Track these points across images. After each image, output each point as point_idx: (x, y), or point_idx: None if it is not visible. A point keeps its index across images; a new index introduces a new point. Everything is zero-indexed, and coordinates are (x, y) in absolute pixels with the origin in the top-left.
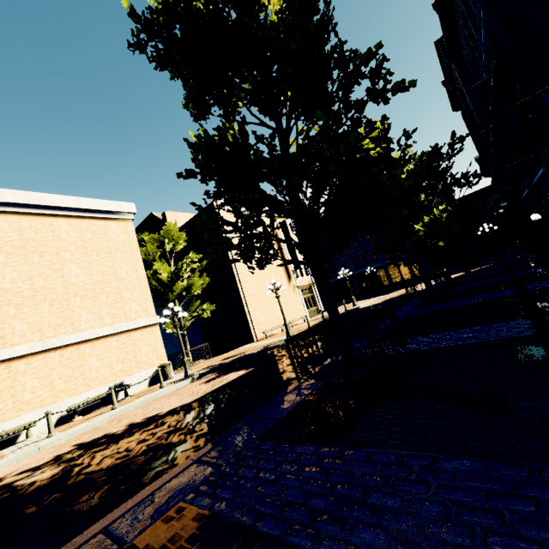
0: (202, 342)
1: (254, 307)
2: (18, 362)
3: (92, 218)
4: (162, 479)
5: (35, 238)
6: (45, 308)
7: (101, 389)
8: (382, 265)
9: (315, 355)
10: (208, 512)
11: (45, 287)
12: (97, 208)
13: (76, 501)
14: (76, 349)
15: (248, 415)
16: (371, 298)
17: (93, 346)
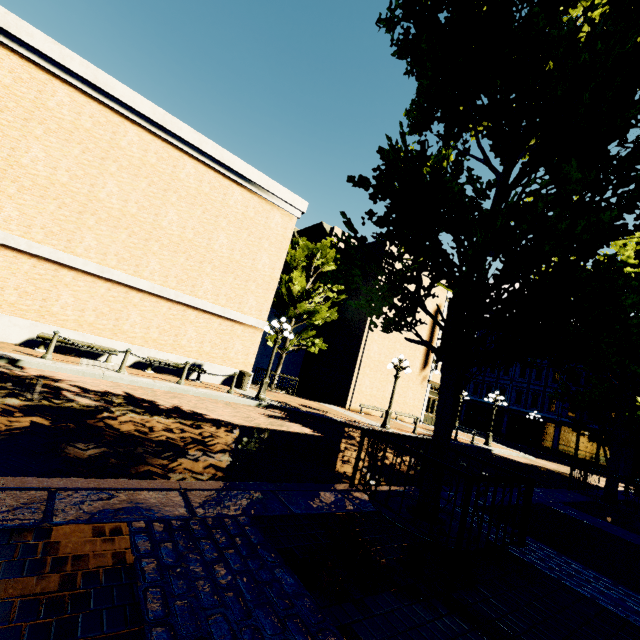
0: (296, 375)
1: (366, 372)
2: (136, 293)
3: (263, 198)
4: (138, 483)
5: (208, 194)
6: (181, 259)
7: (182, 358)
8: (555, 419)
9: (390, 470)
10: (134, 559)
11: (191, 241)
12: (272, 192)
13: (75, 442)
14: (184, 310)
15: (272, 481)
16: (514, 449)
17: (198, 316)
